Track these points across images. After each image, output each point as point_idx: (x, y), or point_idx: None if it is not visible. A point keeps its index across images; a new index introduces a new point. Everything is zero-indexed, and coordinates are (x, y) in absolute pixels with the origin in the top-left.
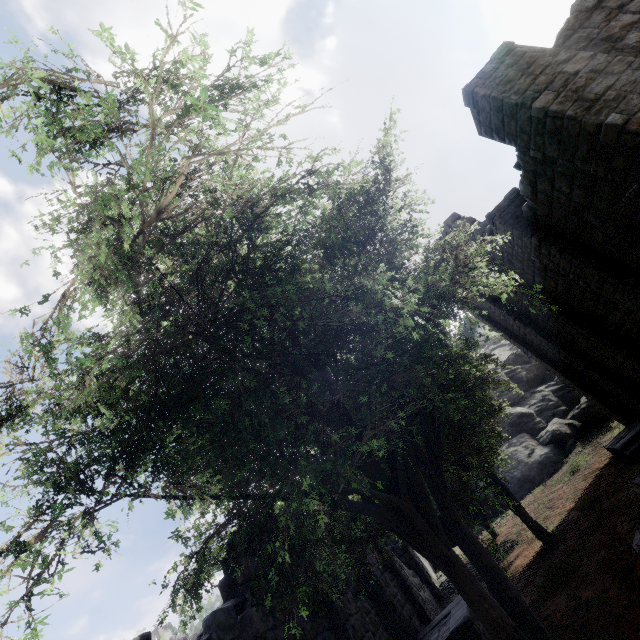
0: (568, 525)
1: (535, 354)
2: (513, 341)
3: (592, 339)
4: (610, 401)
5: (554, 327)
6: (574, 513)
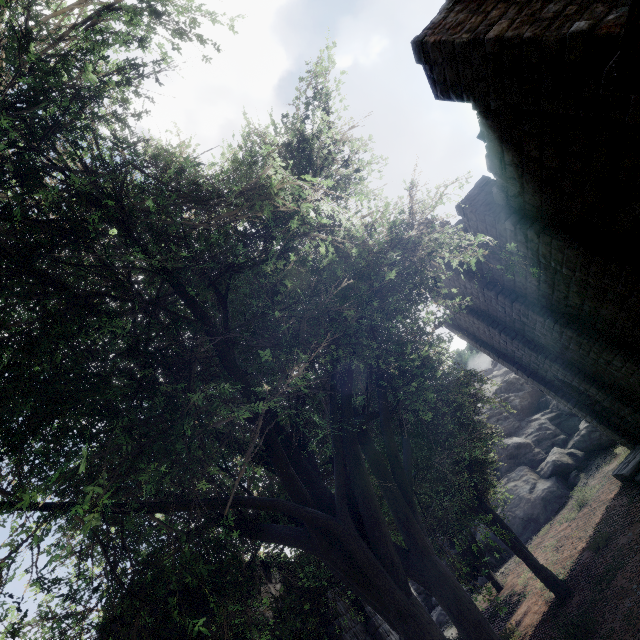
0: (582, 569)
1: (526, 373)
2: (501, 361)
3: (584, 342)
4: (611, 422)
5: (542, 337)
6: (587, 554)
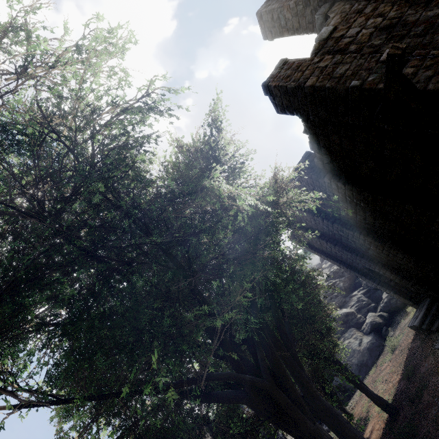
0: (401, 393)
1: (345, 266)
2: (329, 259)
3: (379, 245)
4: (401, 291)
5: (353, 242)
6: (403, 382)
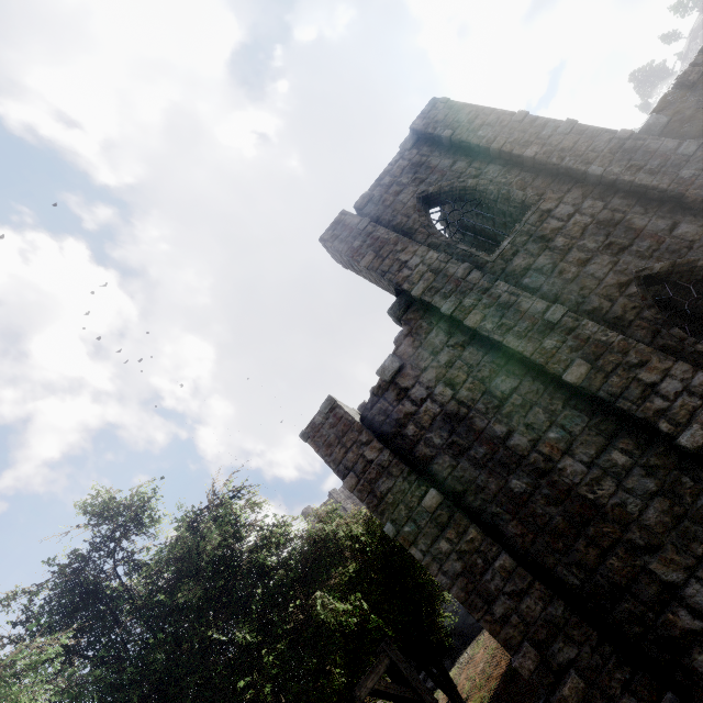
0: (496, 702)
1: None
2: None
3: None
4: None
5: None
6: (503, 683)
